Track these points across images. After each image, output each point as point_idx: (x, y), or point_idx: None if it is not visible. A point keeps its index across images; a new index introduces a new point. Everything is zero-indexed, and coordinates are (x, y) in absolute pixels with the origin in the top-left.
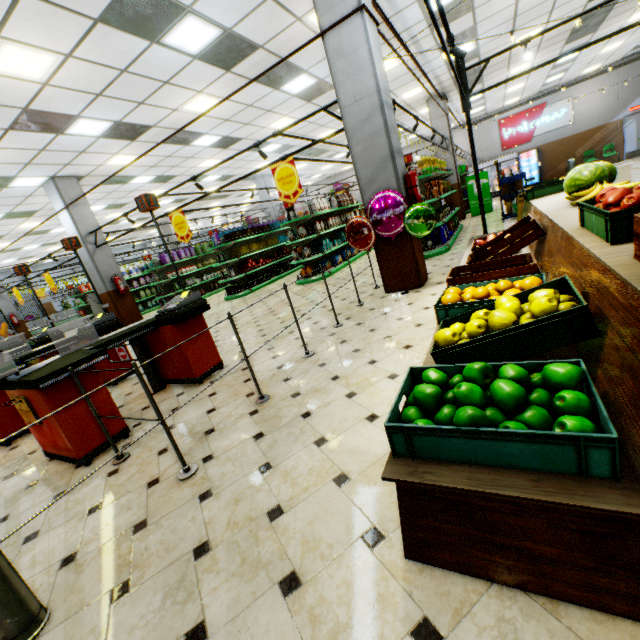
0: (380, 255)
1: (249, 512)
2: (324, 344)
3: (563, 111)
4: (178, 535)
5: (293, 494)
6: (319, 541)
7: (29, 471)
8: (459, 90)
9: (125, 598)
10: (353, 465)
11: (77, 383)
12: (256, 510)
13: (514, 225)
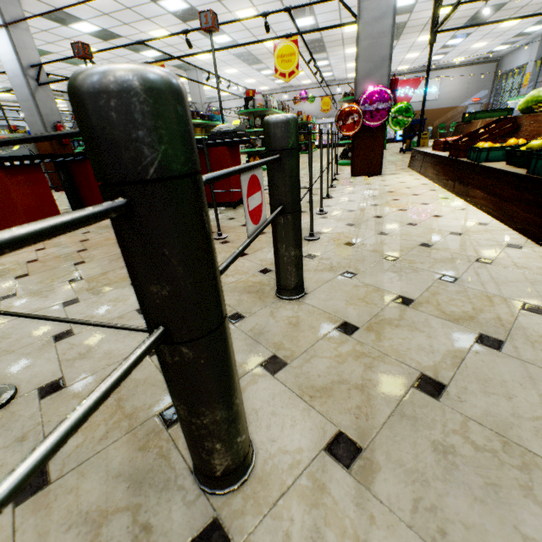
0: (356, 143)
1: (403, 246)
2: (334, 194)
3: (433, 88)
4: (357, 256)
5: (427, 239)
6: (479, 250)
7: (106, 247)
8: (431, 23)
9: (359, 276)
10: (455, 229)
11: (206, 154)
12: (408, 245)
13: (487, 124)
